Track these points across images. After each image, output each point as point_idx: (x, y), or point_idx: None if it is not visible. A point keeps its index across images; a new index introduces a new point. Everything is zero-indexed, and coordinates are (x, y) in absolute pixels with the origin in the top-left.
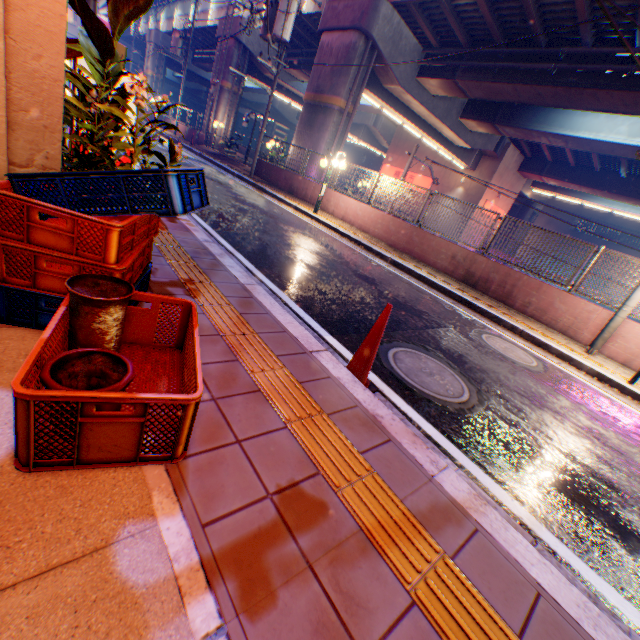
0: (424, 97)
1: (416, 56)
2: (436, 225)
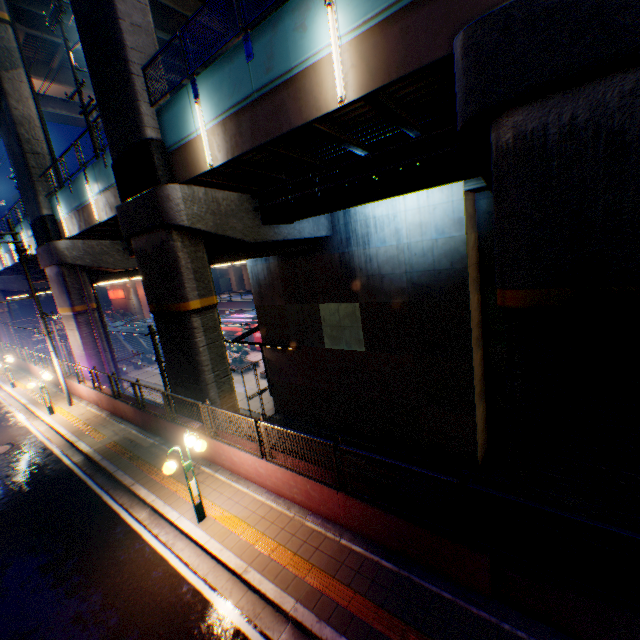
0: (43, 285)
1: (22, 278)
2: (137, 309)
